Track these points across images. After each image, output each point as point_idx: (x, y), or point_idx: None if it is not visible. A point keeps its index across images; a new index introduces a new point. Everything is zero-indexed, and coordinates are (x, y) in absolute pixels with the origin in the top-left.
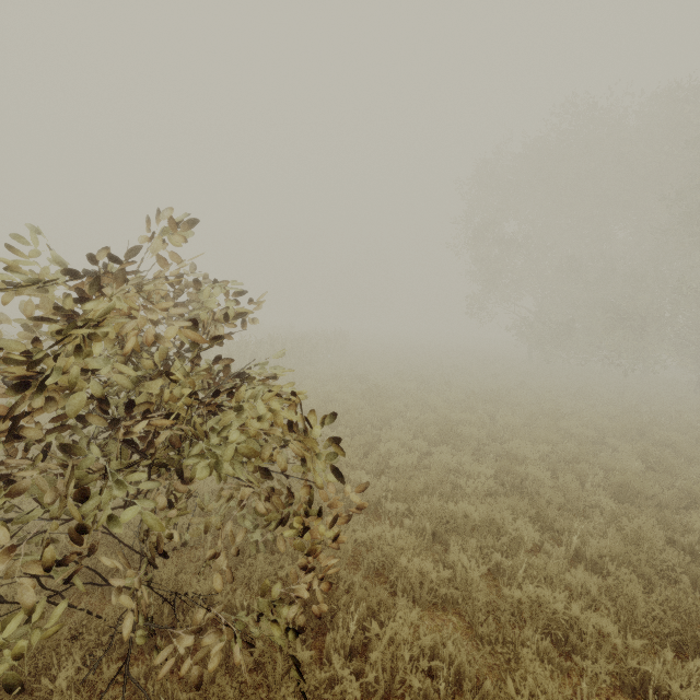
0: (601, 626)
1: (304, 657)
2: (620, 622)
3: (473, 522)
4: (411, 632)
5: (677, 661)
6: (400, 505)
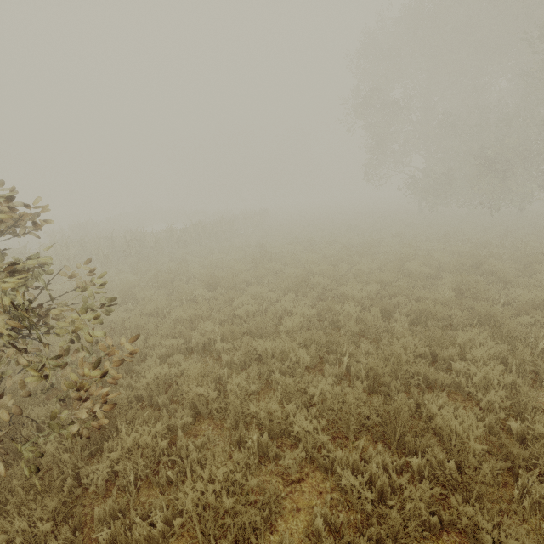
0: (304, 426)
1: (66, 459)
2: (313, 423)
3: (283, 352)
4: (150, 438)
5: (382, 445)
6: (224, 345)
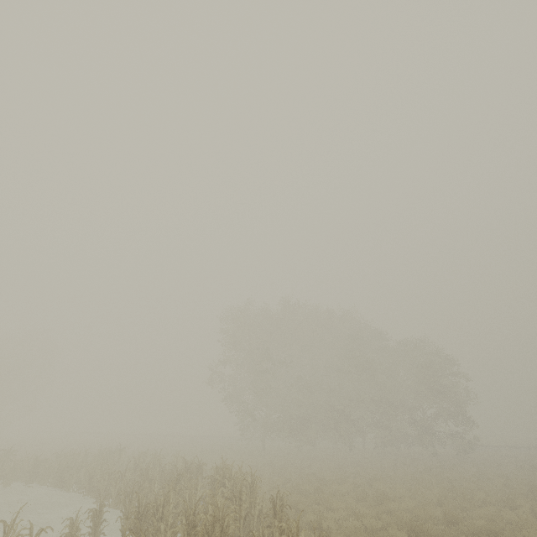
0: None
1: None
2: None
3: None
4: None
5: None
6: None
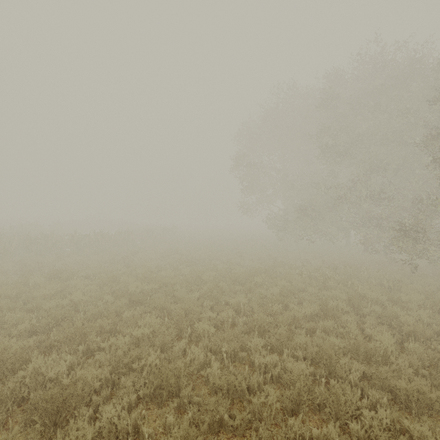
0: None
1: None
2: None
3: None
4: None
5: None
6: None
